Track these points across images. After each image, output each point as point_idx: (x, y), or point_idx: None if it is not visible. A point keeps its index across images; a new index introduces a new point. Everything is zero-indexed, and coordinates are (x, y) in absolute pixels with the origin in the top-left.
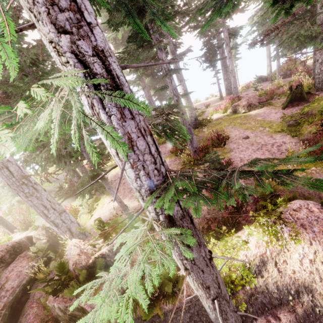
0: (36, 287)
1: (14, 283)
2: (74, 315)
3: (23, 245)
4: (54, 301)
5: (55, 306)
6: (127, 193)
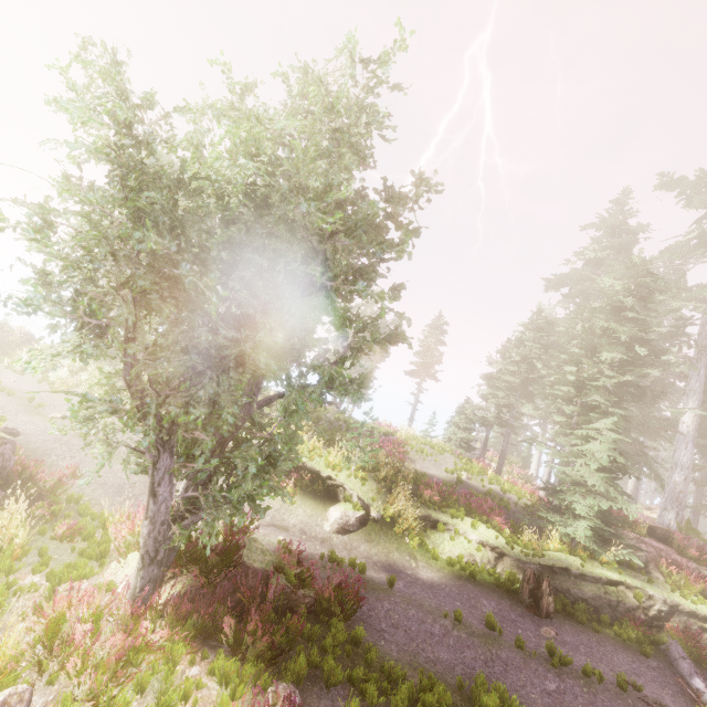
0: None
1: None
2: None
3: None
4: None
5: None
6: None
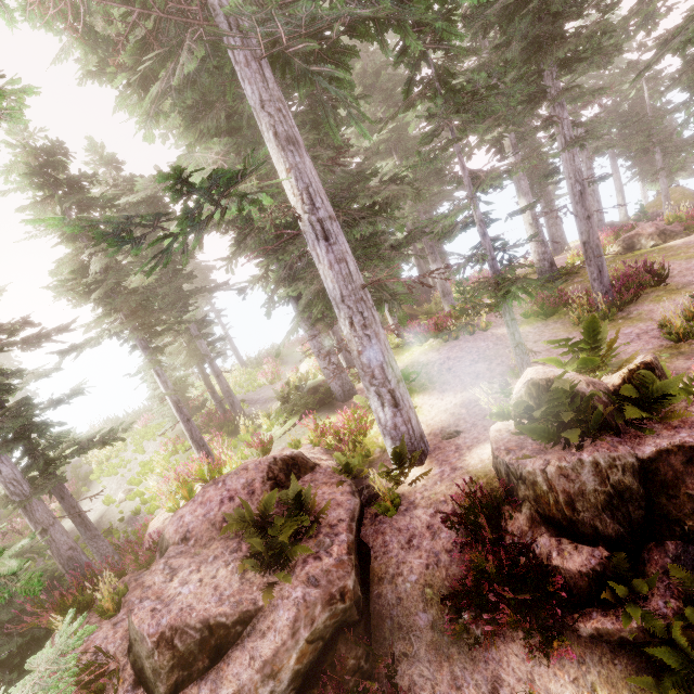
0: (378, 532)
1: (338, 515)
2: (620, 490)
3: (300, 461)
4: (574, 453)
5: (584, 460)
6: (473, 380)
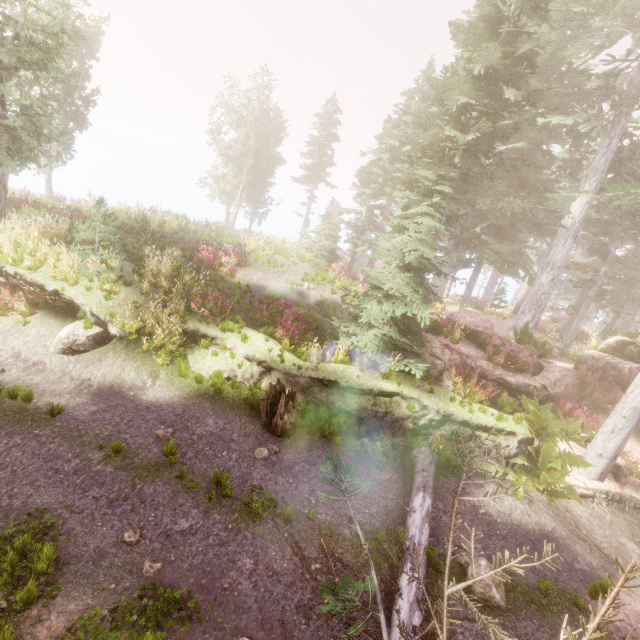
0: None
1: None
2: None
3: None
4: None
5: None
6: None
